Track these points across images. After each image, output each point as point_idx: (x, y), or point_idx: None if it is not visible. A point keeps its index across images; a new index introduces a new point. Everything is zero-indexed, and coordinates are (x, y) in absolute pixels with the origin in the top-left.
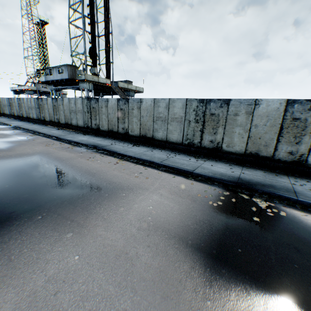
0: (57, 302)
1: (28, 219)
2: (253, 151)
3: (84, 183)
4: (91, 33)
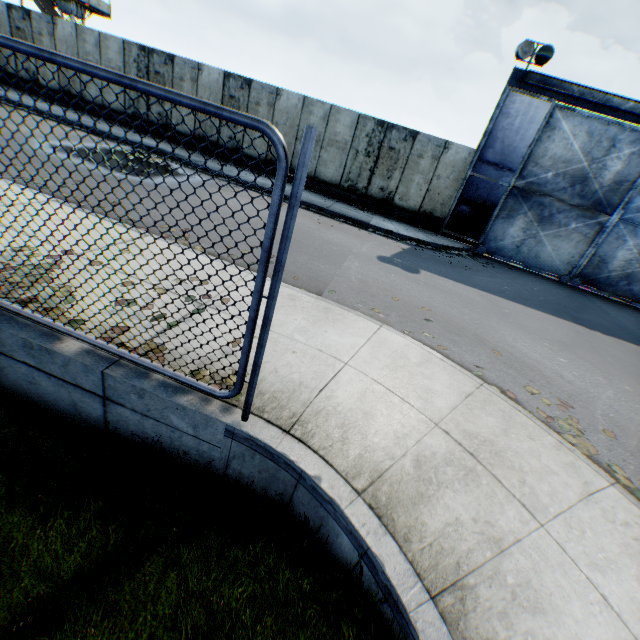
0: None
1: None
2: (202, 134)
3: None
4: None
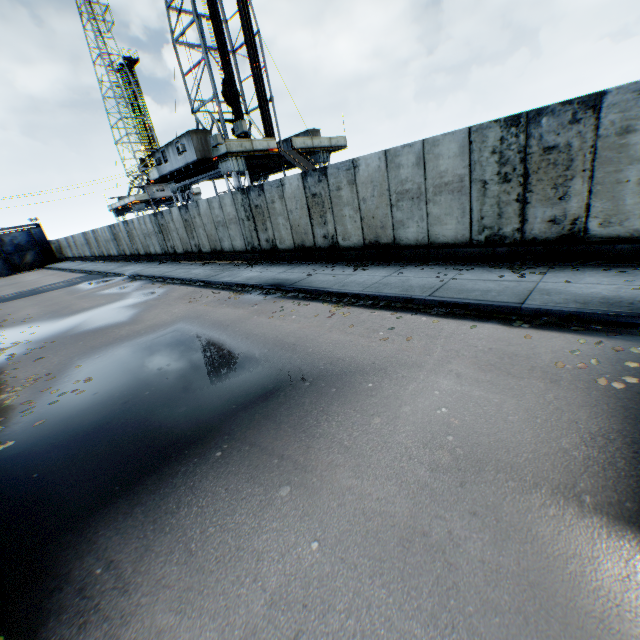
0: None
1: (198, 460)
2: None
3: (280, 370)
4: (219, 48)
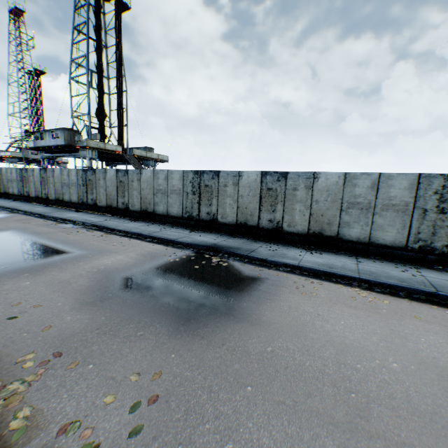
0: (8, 296)
1: None
2: (243, 221)
3: (56, 250)
4: (99, 91)
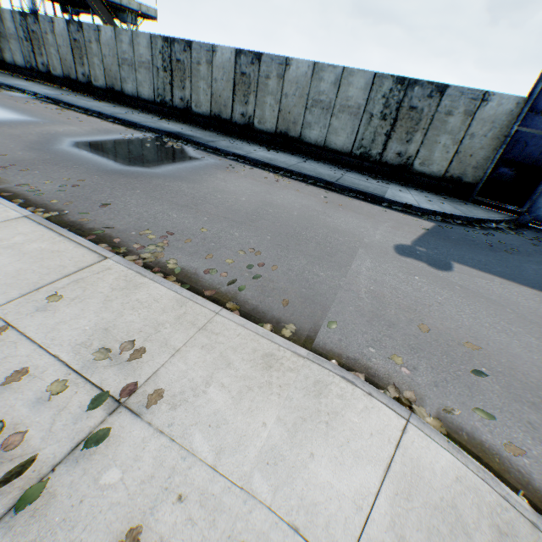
0: None
1: None
2: (217, 114)
3: (4, 113)
4: None
